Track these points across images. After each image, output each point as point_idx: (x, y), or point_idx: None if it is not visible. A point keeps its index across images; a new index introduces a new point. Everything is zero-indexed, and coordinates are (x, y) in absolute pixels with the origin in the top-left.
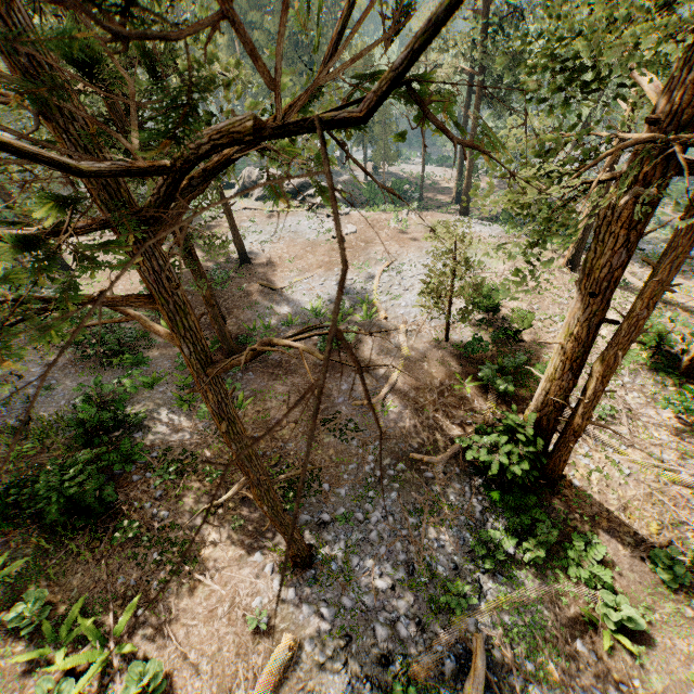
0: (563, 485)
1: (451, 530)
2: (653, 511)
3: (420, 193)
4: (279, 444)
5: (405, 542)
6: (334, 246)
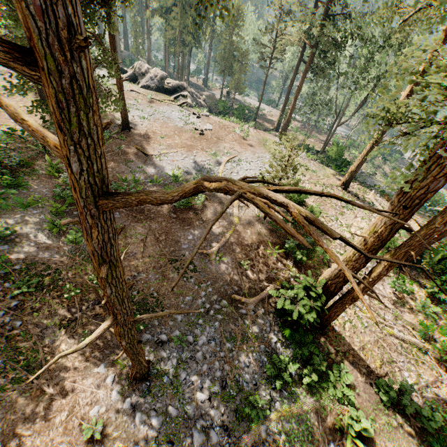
0: (328, 329)
1: (255, 355)
2: (378, 352)
3: (255, 118)
4: (133, 273)
5: (222, 362)
6: (195, 135)
